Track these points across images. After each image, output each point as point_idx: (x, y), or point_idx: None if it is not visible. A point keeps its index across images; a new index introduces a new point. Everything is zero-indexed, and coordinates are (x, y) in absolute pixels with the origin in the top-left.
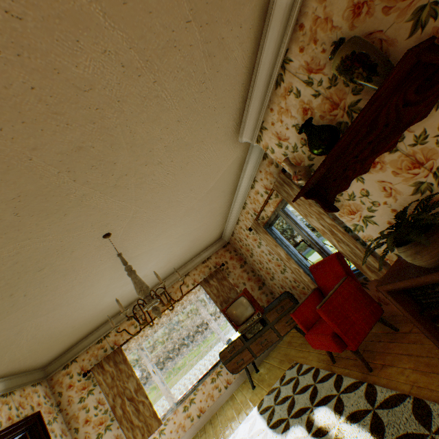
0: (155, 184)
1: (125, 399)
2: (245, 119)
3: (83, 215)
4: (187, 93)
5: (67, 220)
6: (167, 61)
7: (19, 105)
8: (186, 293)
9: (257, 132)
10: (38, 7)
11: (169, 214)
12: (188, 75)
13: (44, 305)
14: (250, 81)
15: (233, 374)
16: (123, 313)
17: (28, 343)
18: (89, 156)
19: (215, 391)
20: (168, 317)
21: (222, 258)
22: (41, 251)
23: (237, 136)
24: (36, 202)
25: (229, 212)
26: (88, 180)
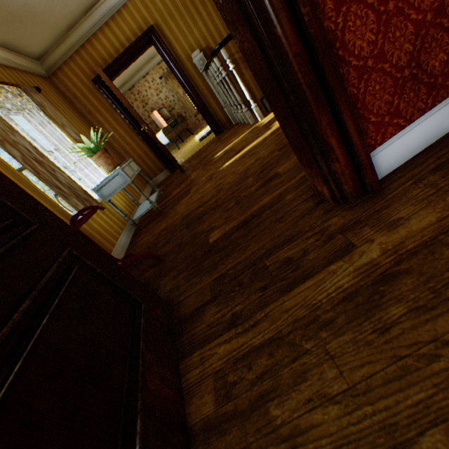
0: None
1: None
2: None
3: None
4: None
5: None
6: None
7: None
8: None
9: None
10: None
11: None
12: None
13: None
14: None
15: None
16: None
17: None
18: None
19: None
20: None
21: None
22: None
23: None
24: None
25: (145, 65)
26: None
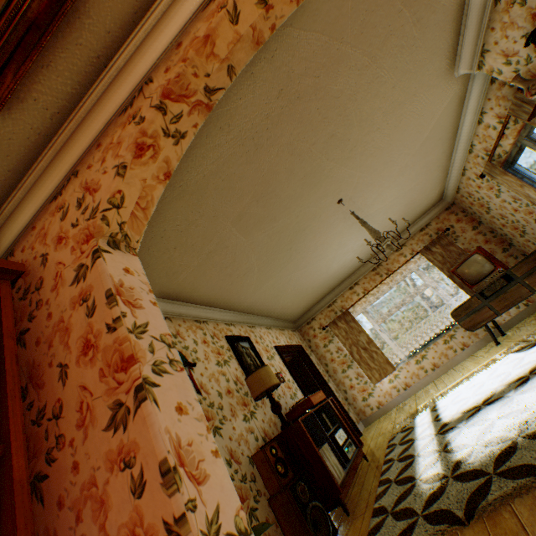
0: (373, 150)
1: (359, 348)
2: (460, 51)
3: (328, 185)
4: (399, 62)
5: (320, 190)
6: (384, 49)
7: (311, 121)
8: (403, 263)
9: (476, 59)
10: (325, 67)
11: (384, 176)
12: (400, 48)
13: (301, 261)
14: (462, 12)
15: (470, 338)
16: (368, 244)
17: (290, 293)
18: (336, 140)
19: (449, 351)
20: (387, 286)
21: (445, 223)
22: (306, 215)
23: (452, 73)
24: (309, 179)
25: (449, 163)
26: (333, 157)
